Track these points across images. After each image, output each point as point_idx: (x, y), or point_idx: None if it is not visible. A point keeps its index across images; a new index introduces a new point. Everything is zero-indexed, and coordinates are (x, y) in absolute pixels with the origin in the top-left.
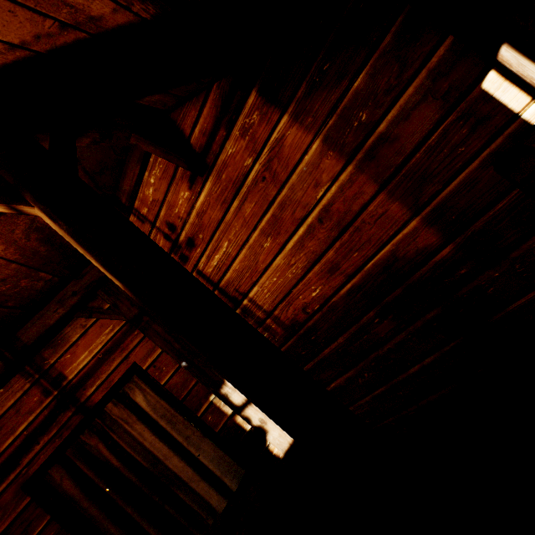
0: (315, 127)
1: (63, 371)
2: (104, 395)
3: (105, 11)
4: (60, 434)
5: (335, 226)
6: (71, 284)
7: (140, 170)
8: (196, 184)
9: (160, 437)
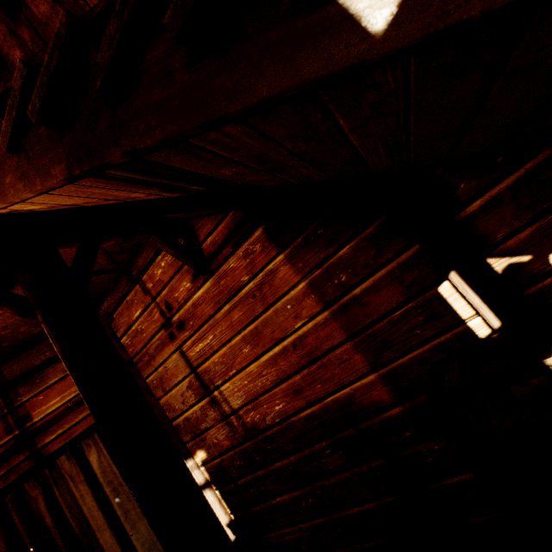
0: (304, 272)
1: (32, 412)
2: (60, 446)
3: (141, 195)
4: (7, 476)
5: (306, 356)
6: None
7: (154, 255)
8: (198, 280)
9: (101, 504)
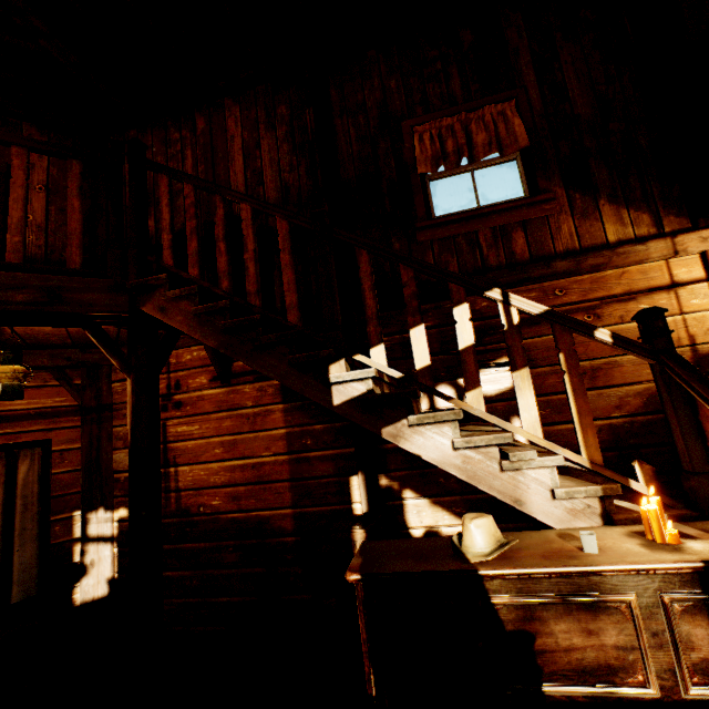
0: (289, 424)
1: None
2: (3, 444)
3: None
4: None
5: (257, 477)
6: (74, 350)
7: (194, 345)
8: (216, 383)
9: (5, 511)
